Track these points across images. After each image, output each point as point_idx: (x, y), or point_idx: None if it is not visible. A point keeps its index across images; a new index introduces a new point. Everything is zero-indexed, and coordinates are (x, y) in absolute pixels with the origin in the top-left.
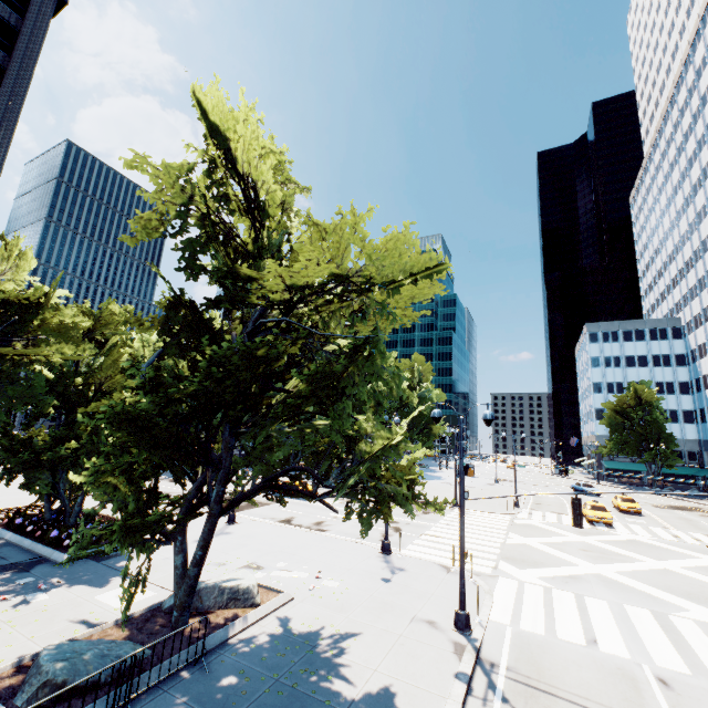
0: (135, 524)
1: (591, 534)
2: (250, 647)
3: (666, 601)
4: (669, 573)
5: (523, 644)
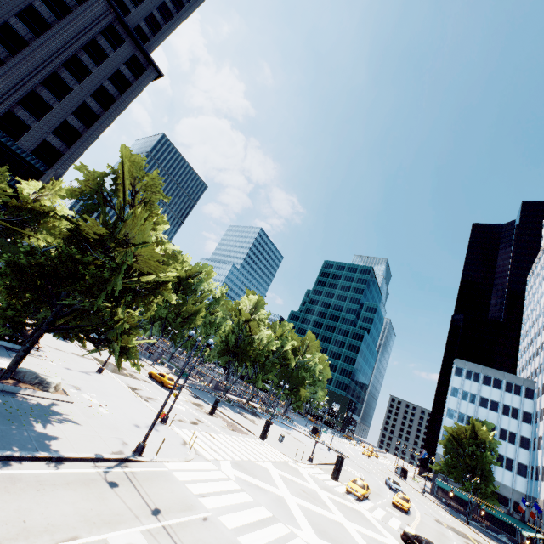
0: (0, 313)
1: (331, 493)
2: (23, 400)
3: (298, 522)
4: (338, 524)
5: (160, 474)
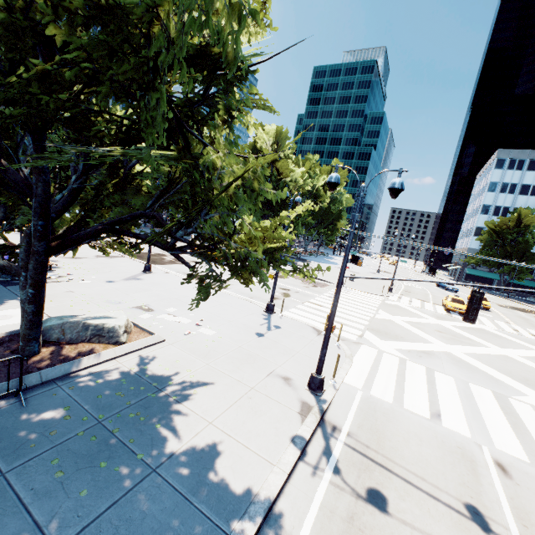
0: None
1: (446, 320)
2: (93, 383)
3: (506, 384)
4: (510, 360)
5: (370, 410)
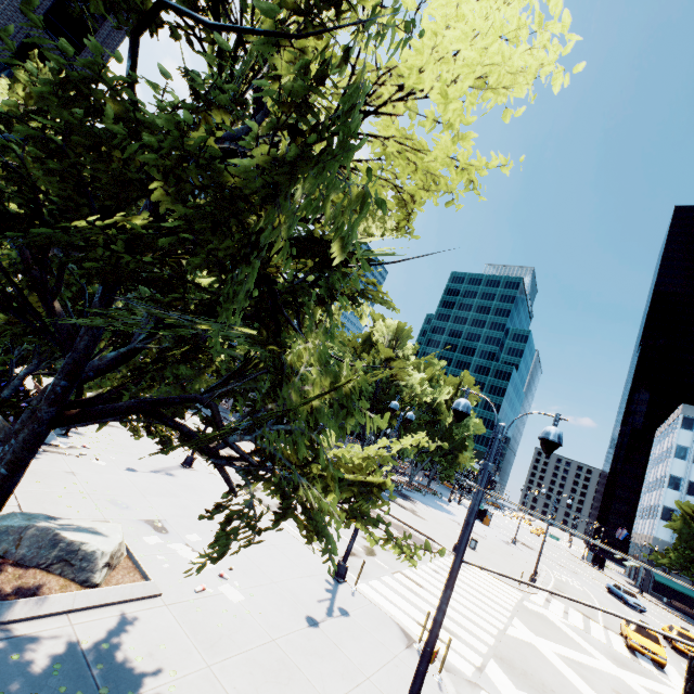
0: None
1: (631, 670)
2: (7, 658)
3: None
4: None
5: None
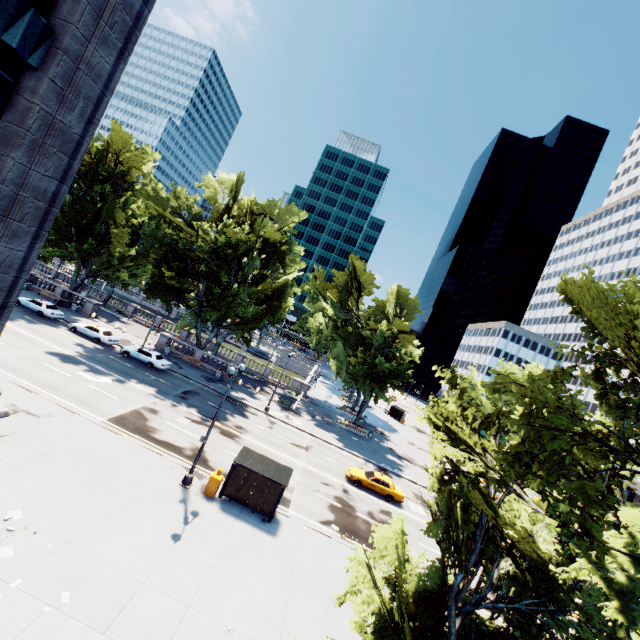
0: None
1: None
2: None
3: None
4: None
5: None
